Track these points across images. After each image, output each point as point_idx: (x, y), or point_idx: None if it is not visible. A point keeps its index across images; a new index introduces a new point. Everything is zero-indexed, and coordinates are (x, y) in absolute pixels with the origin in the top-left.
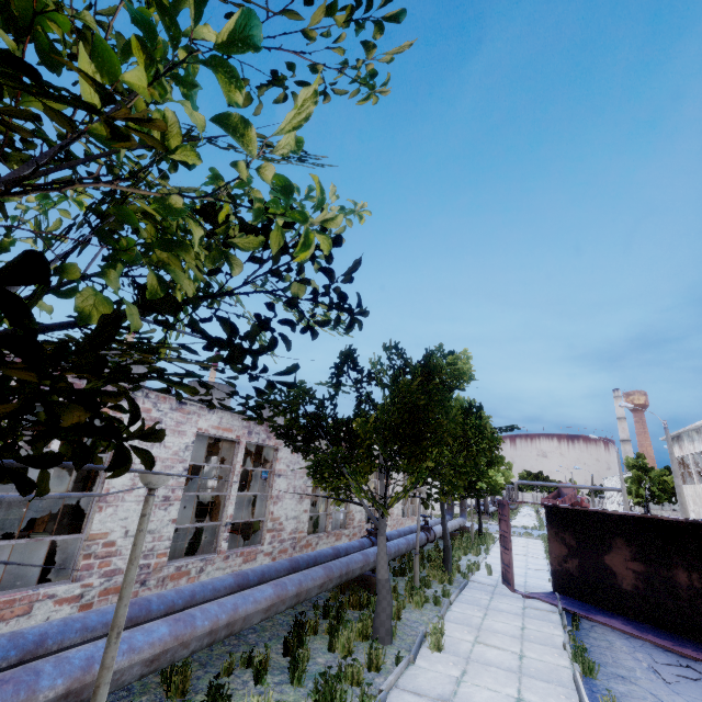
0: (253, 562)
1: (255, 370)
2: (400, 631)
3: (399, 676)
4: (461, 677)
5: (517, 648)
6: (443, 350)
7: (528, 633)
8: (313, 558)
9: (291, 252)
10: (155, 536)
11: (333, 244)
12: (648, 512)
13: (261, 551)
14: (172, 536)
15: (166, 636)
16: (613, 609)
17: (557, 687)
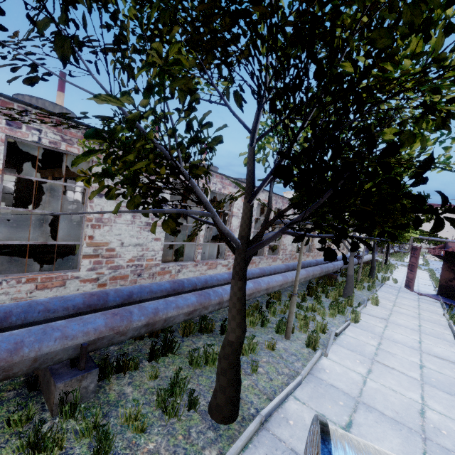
0: (276, 262)
1: None
2: (354, 296)
3: (361, 309)
4: (389, 315)
5: (416, 311)
6: None
7: (422, 307)
8: (309, 263)
9: None
10: None
11: None
12: None
13: (278, 258)
14: None
15: (282, 280)
16: None
17: (439, 325)
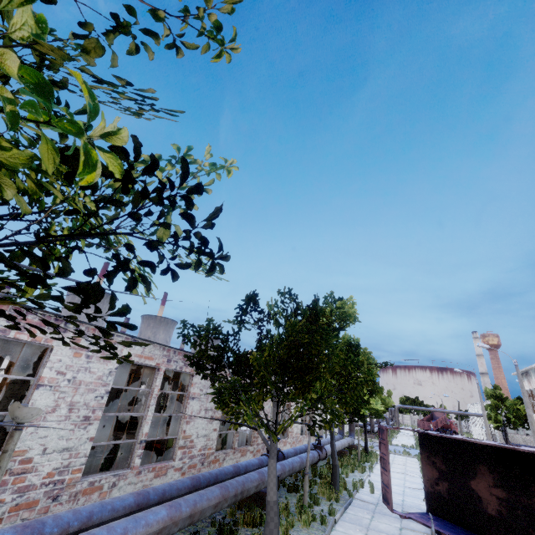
0: (164, 476)
1: (113, 309)
2: None
3: None
4: None
5: None
6: (334, 296)
7: None
8: (214, 476)
9: (151, 197)
10: (72, 453)
11: (194, 191)
12: (506, 436)
13: (172, 466)
14: (94, 451)
15: None
16: (481, 532)
17: None
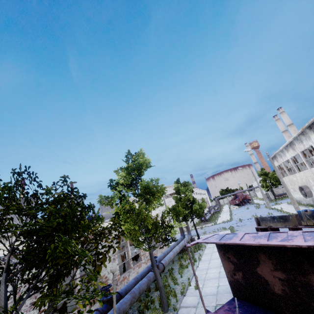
0: None
1: None
2: None
3: None
4: None
5: None
6: (131, 153)
7: None
8: None
9: None
10: None
11: None
12: (273, 192)
13: None
14: None
15: None
16: (274, 310)
17: None
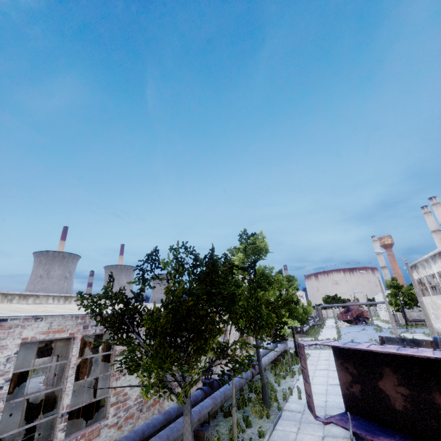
0: (97, 438)
1: None
2: None
3: None
4: None
5: None
6: (247, 233)
7: None
8: (139, 434)
9: None
10: None
11: None
12: (405, 315)
13: (105, 425)
14: (14, 435)
15: None
16: (391, 426)
17: None
